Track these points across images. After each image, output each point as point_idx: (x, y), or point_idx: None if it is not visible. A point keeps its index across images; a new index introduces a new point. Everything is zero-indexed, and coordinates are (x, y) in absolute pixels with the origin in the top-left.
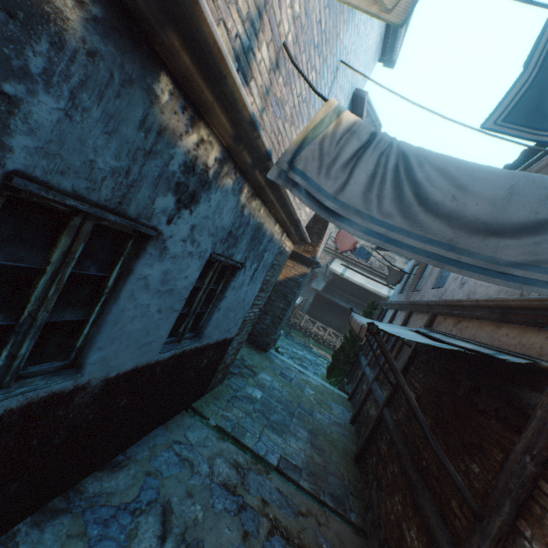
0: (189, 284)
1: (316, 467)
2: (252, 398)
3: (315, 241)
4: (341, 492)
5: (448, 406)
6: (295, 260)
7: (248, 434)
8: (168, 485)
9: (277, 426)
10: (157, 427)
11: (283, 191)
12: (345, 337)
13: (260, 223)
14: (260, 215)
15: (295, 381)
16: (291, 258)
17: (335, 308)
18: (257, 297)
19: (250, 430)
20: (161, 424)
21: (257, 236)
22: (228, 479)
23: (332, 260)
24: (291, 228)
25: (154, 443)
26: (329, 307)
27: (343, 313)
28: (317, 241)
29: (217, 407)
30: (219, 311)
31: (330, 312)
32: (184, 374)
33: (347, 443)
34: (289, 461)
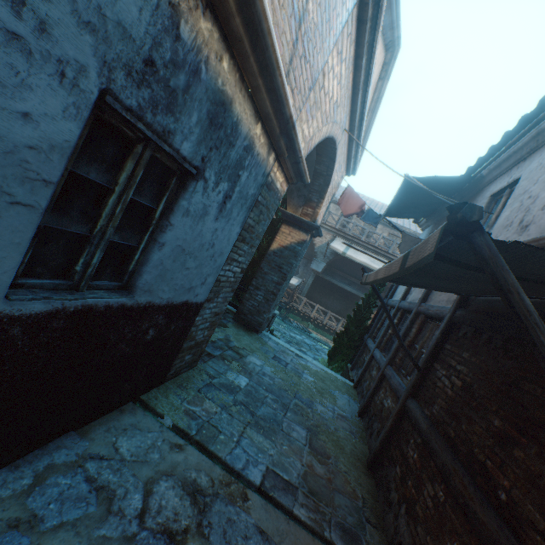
0: (49, 146)
1: (317, 481)
2: (233, 387)
3: (315, 202)
4: (353, 521)
5: (540, 400)
6: (292, 226)
7: (222, 437)
8: (49, 544)
9: (265, 424)
10: (66, 433)
11: (260, 7)
12: (349, 318)
13: (225, 96)
14: (223, 73)
15: (292, 366)
16: (287, 223)
17: (335, 292)
18: (235, 249)
19: (225, 431)
20: (74, 427)
21: (221, 123)
22: (173, 520)
23: (333, 239)
24: (282, 141)
25: (49, 461)
26: (329, 291)
27: (344, 297)
28: (317, 202)
29: (181, 399)
30: (162, 248)
31: (331, 296)
32: (106, 349)
33: (356, 442)
34: (279, 475)
